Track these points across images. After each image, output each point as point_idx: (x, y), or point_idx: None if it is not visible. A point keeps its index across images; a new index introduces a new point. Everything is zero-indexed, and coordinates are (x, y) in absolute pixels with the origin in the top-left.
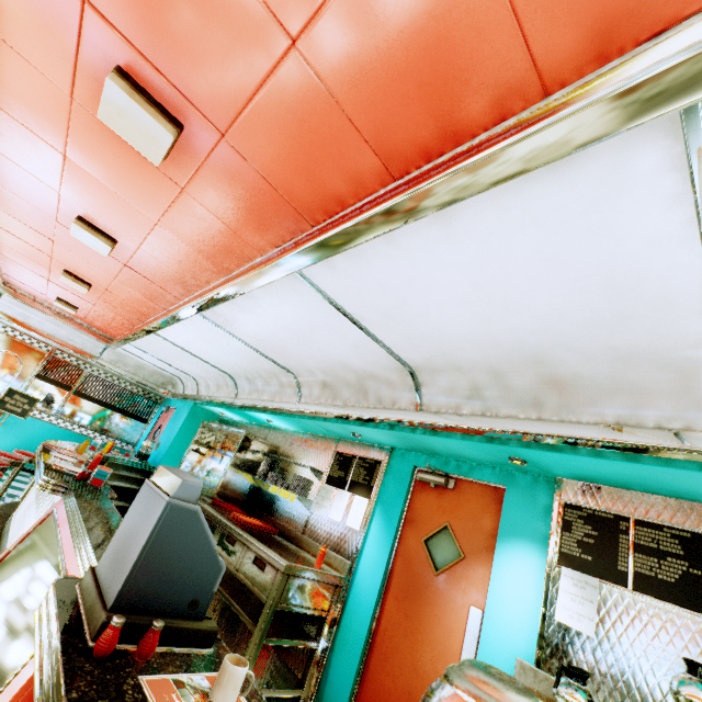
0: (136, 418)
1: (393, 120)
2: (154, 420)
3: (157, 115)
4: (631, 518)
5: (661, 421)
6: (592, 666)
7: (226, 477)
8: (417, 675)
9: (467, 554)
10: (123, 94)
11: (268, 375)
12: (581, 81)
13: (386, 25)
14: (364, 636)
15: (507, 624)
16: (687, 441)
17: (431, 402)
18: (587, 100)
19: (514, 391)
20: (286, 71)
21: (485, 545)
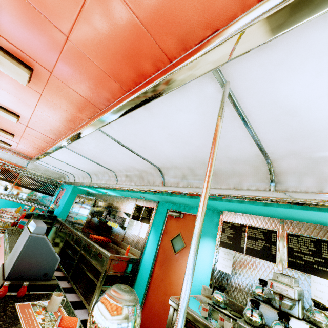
0: (48, 194)
1: (117, 69)
2: (56, 194)
3: (19, 65)
4: (246, 225)
5: (249, 187)
6: (229, 285)
7: (87, 219)
8: (166, 295)
9: (187, 245)
10: (0, 56)
11: (103, 172)
12: (181, 57)
13: (101, 33)
14: (146, 282)
15: (200, 272)
16: (256, 194)
17: (168, 181)
18: (176, 68)
19: (198, 176)
20: (68, 49)
21: None
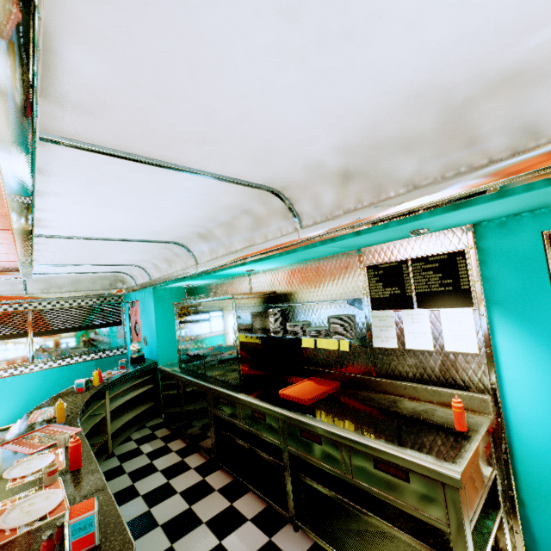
0: (109, 325)
1: None
2: (126, 319)
3: None
4: None
5: None
6: None
7: (242, 353)
8: None
9: None
10: None
11: (228, 216)
12: None
13: None
14: None
15: None
16: None
17: None
18: None
19: None
20: None
21: None
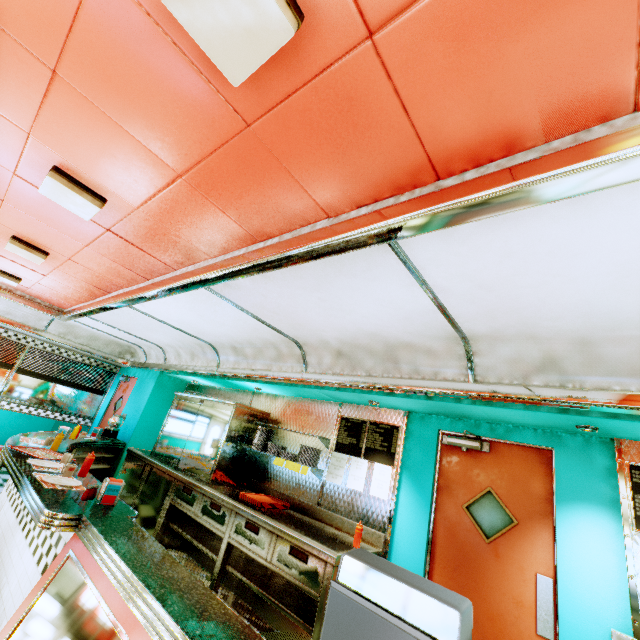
0: (91, 391)
1: None
2: (111, 391)
3: None
4: None
5: None
6: None
7: (222, 453)
8: None
9: (521, 519)
10: None
11: (262, 344)
12: None
13: None
14: None
15: (588, 593)
16: None
17: (488, 372)
18: None
19: (605, 360)
20: None
21: (540, 510)
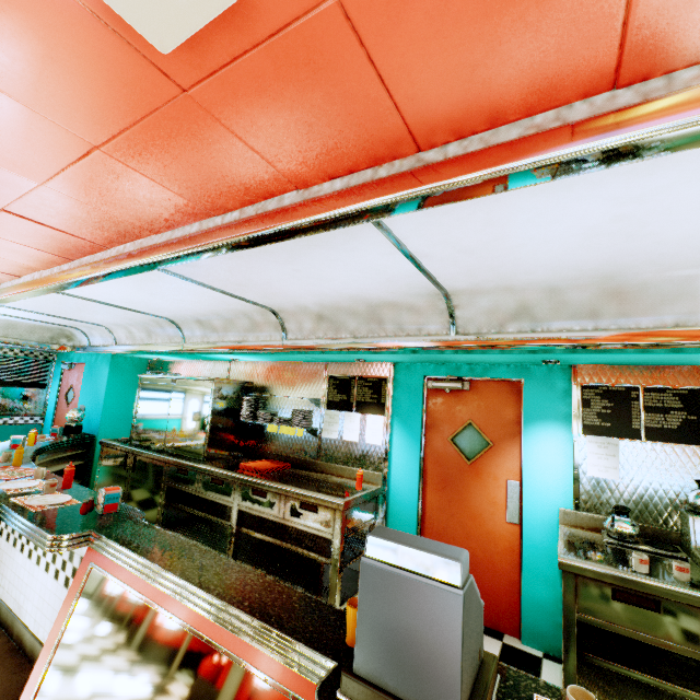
0: (29, 386)
1: None
2: (55, 382)
3: None
4: (640, 387)
5: None
6: (619, 498)
7: (211, 431)
8: (471, 539)
9: (495, 442)
10: None
11: (232, 314)
12: None
13: None
14: (415, 526)
15: (544, 487)
16: None
17: (468, 323)
18: None
19: (569, 305)
20: None
21: (511, 431)
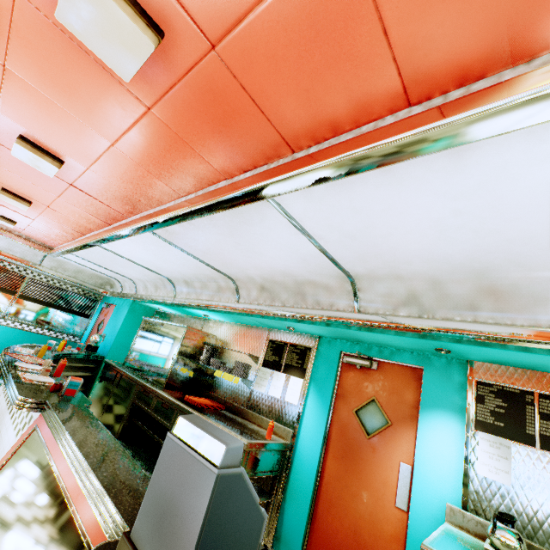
0: (79, 314)
1: (441, 33)
2: (95, 315)
3: (135, 17)
4: (535, 392)
5: None
6: (510, 507)
7: (174, 365)
8: (359, 516)
9: (394, 421)
10: None
11: (206, 279)
12: None
13: None
14: (311, 489)
15: (434, 477)
16: None
17: (368, 304)
18: None
19: (451, 297)
20: None
21: (408, 414)
